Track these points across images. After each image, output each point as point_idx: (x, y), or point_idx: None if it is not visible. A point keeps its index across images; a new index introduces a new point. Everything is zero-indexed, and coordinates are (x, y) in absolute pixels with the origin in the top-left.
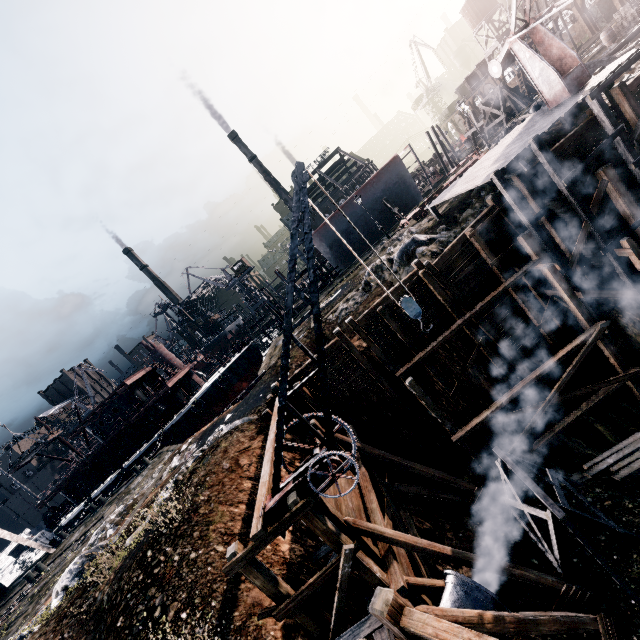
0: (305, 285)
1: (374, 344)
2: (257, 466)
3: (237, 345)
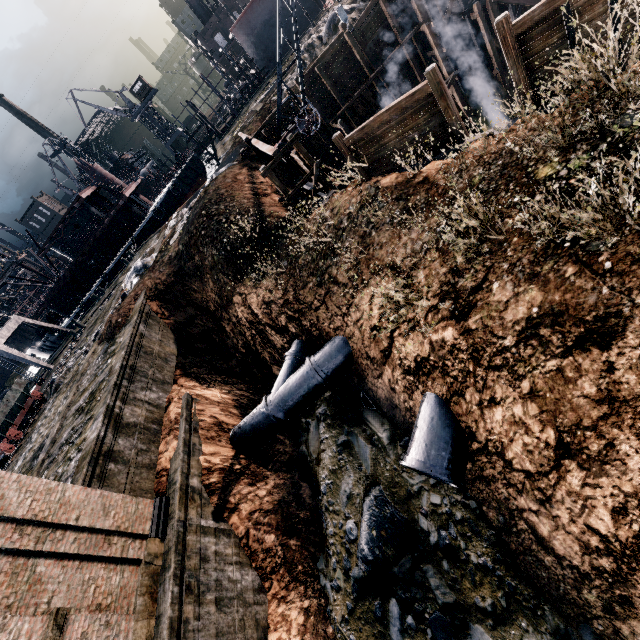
0: (230, 99)
1: (314, 100)
2: (250, 179)
3: (180, 157)
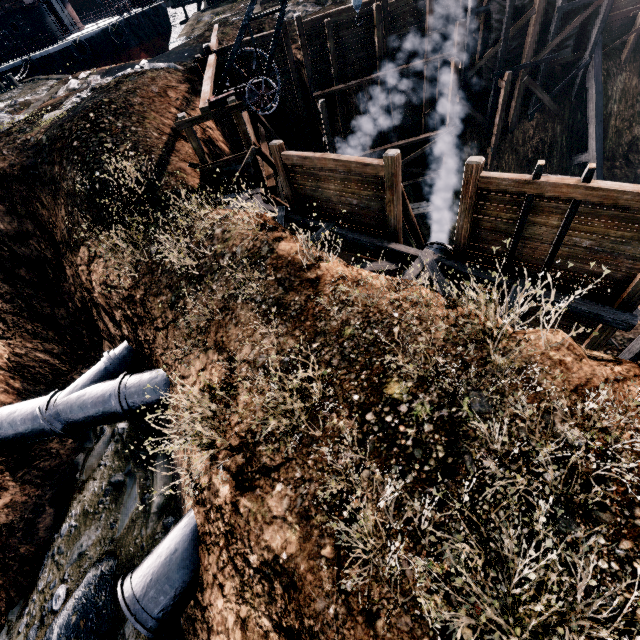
0: None
1: (308, 57)
2: (183, 104)
3: None
